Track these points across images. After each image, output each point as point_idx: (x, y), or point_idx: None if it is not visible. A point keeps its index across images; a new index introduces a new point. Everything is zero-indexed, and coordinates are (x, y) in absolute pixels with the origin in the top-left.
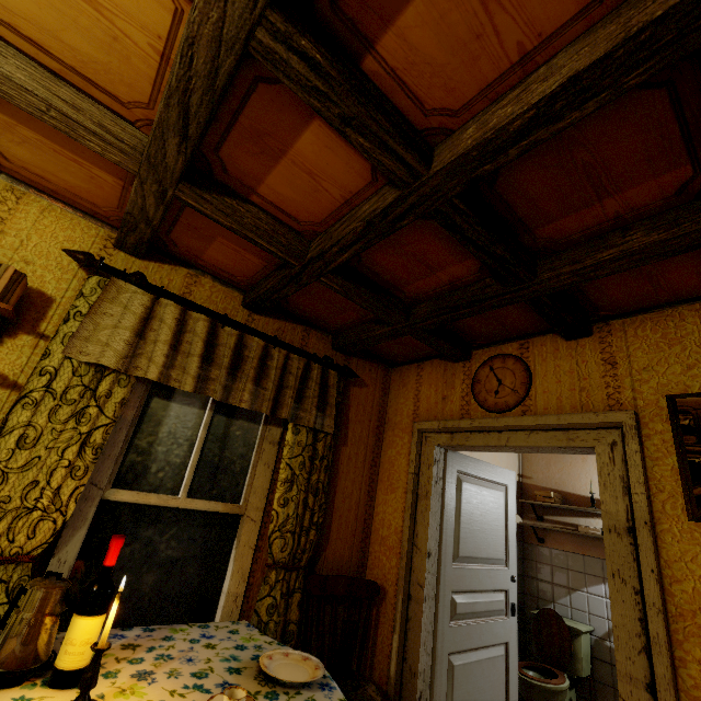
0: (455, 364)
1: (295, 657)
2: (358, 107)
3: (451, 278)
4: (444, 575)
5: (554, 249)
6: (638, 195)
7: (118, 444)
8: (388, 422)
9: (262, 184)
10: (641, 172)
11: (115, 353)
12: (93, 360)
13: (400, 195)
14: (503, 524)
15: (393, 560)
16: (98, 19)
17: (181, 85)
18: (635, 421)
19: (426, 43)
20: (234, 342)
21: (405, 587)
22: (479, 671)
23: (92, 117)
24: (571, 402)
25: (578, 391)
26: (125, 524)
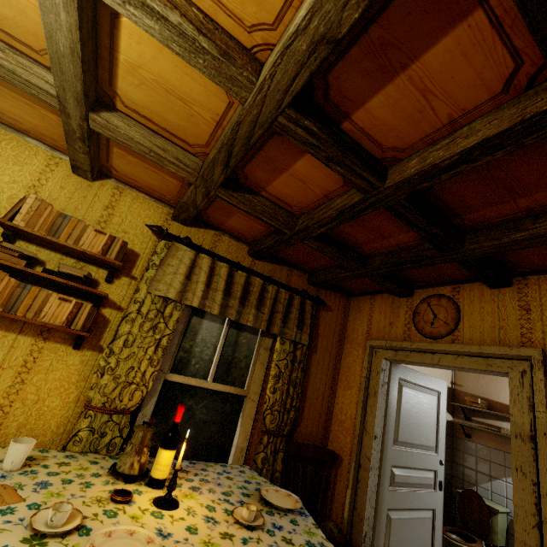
0: (400, 298)
1: (282, 493)
2: (338, 152)
3: (399, 242)
4: (386, 453)
5: (479, 227)
6: (544, 197)
7: (174, 345)
8: (347, 337)
9: (269, 186)
10: (545, 183)
11: (175, 290)
12: (163, 295)
13: (363, 198)
14: (434, 420)
15: (348, 438)
16: (184, 107)
17: (229, 142)
18: (542, 356)
19: (384, 115)
20: (244, 281)
21: (357, 458)
22: (410, 526)
23: (172, 154)
24: (491, 336)
25: (498, 329)
26: (177, 395)
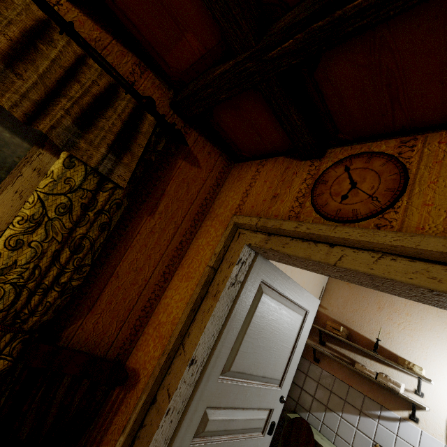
0: (301, 162)
1: None
2: None
3: None
4: (203, 389)
5: None
6: None
7: None
8: (211, 212)
9: None
10: None
11: None
12: None
13: None
14: (291, 346)
15: (158, 350)
16: None
17: None
18: None
19: None
20: None
21: (154, 388)
22: None
23: None
24: None
25: None
26: None
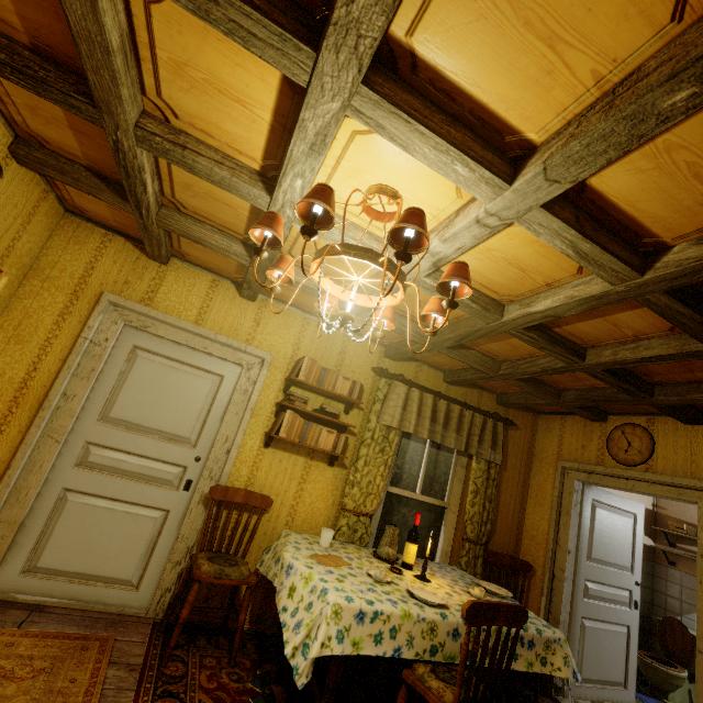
0: (593, 423)
1: (493, 586)
2: (550, 346)
3: (593, 384)
4: (579, 567)
5: (666, 383)
6: None
7: (392, 463)
8: (535, 455)
9: (482, 345)
10: None
11: (396, 420)
12: (388, 424)
13: (565, 366)
14: (630, 542)
15: (541, 551)
16: None
17: (467, 334)
18: None
19: (586, 329)
20: (445, 408)
21: (550, 569)
22: (604, 636)
23: (413, 329)
24: (683, 469)
25: (690, 462)
26: (394, 504)
